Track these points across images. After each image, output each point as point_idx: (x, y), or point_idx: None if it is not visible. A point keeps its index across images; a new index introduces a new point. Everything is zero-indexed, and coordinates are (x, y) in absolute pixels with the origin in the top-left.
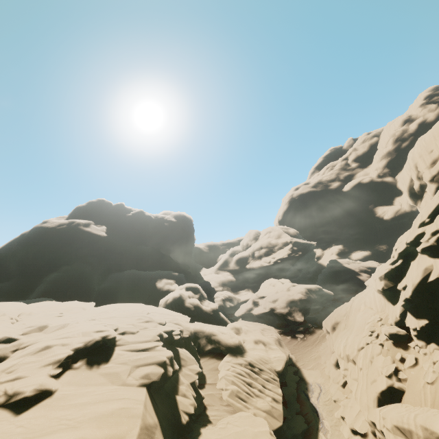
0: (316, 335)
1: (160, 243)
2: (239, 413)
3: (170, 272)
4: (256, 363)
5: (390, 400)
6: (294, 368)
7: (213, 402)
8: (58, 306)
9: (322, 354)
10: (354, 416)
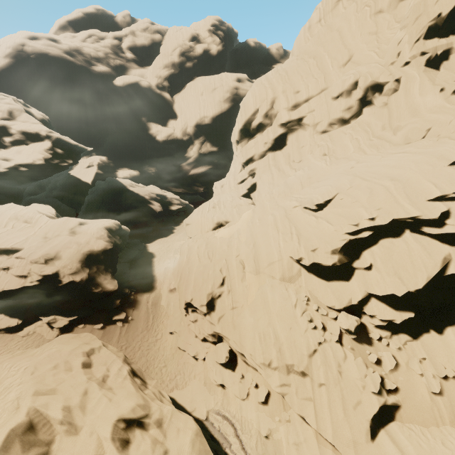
0: (144, 307)
1: None
2: None
3: None
4: None
5: (380, 421)
6: None
7: None
8: None
9: (185, 347)
10: None
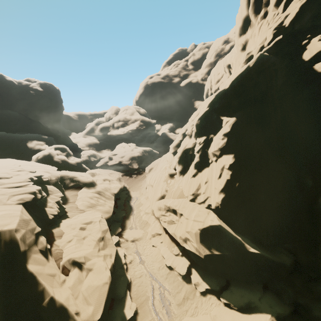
0: (143, 175)
1: (27, 110)
2: (86, 212)
3: (40, 136)
4: (102, 190)
5: (161, 198)
6: (127, 191)
7: (72, 210)
8: None
9: (142, 184)
10: (147, 207)
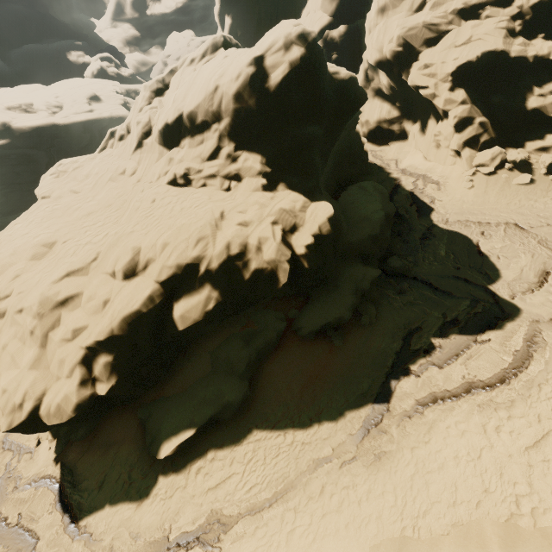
0: None
1: None
2: None
3: (73, 42)
4: None
5: None
6: None
7: None
8: (24, 89)
9: None
10: None
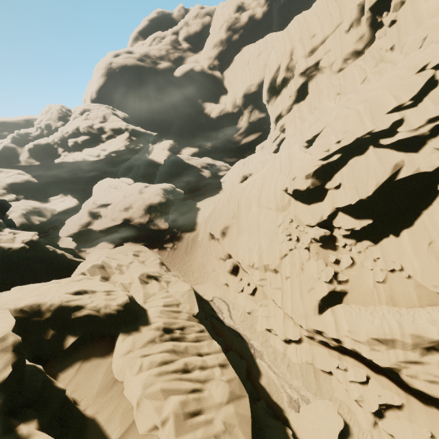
0: (186, 240)
1: None
2: None
3: None
4: (172, 321)
5: (330, 303)
6: None
7: None
8: None
9: (207, 262)
10: (282, 325)
